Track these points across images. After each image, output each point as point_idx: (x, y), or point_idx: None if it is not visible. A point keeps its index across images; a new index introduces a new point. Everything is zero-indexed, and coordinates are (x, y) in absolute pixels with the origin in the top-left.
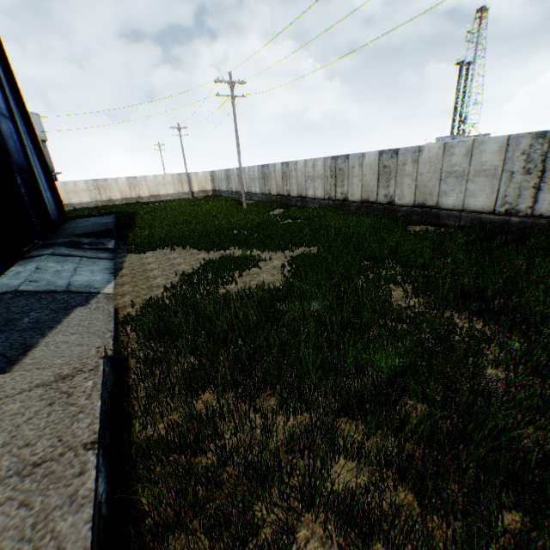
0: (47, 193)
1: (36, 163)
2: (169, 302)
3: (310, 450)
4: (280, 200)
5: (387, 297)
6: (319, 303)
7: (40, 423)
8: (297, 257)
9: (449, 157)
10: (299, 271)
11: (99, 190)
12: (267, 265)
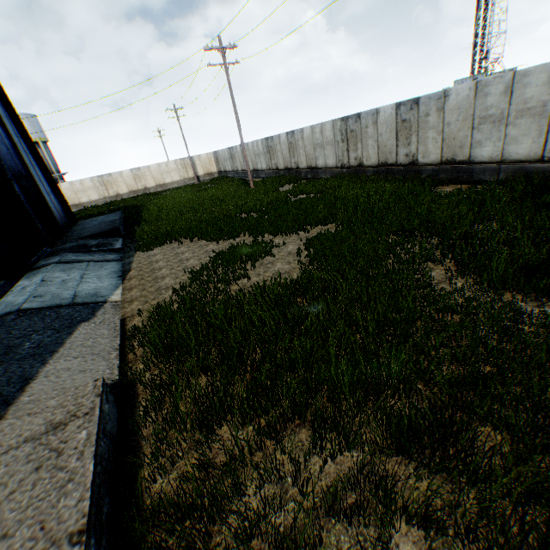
0: (51, 197)
1: (34, 167)
2: (177, 308)
3: (359, 513)
4: (289, 174)
5: (426, 281)
6: (346, 297)
7: (23, 499)
8: (314, 239)
9: (482, 99)
10: (318, 255)
11: (105, 186)
12: (281, 251)
